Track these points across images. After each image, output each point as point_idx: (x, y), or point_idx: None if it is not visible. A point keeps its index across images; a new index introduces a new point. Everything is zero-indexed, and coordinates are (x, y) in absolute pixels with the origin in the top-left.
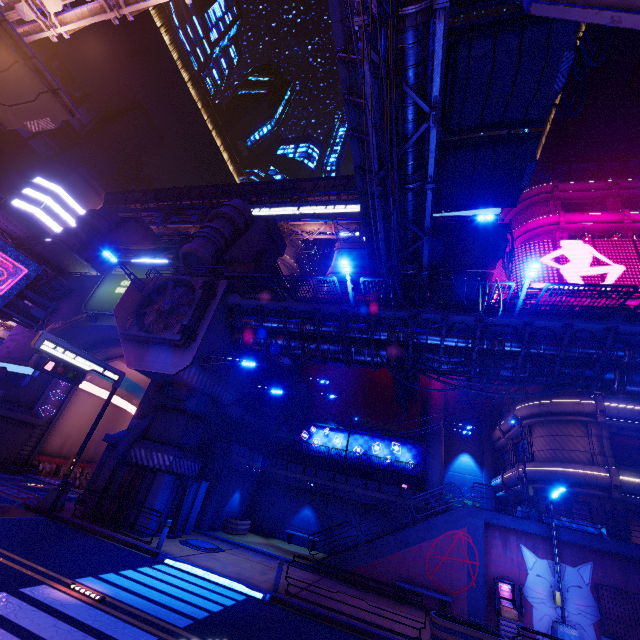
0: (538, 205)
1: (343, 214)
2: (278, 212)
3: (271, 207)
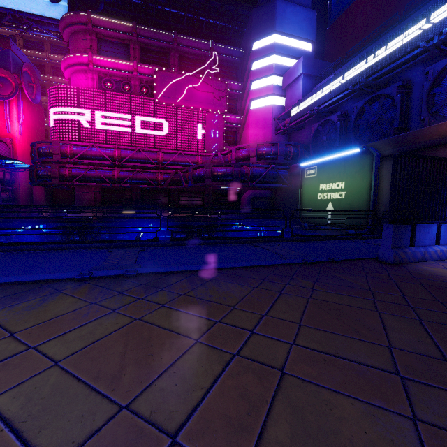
0: (80, 35)
1: None
2: None
3: None
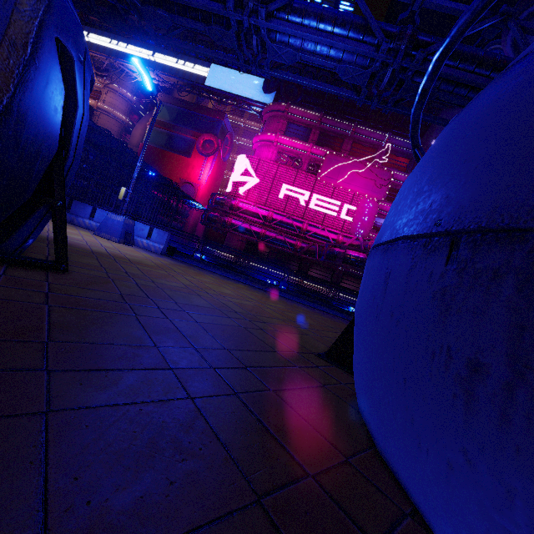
0: (276, 119)
1: (163, 66)
2: (108, 44)
3: (101, 35)
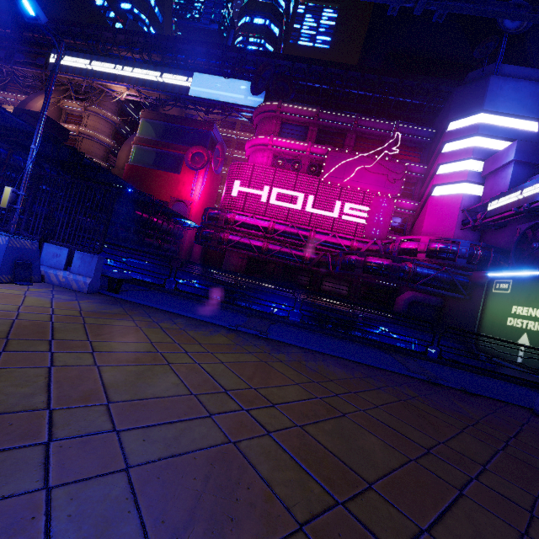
0: (268, 121)
1: (143, 81)
2: (84, 65)
3: (77, 56)
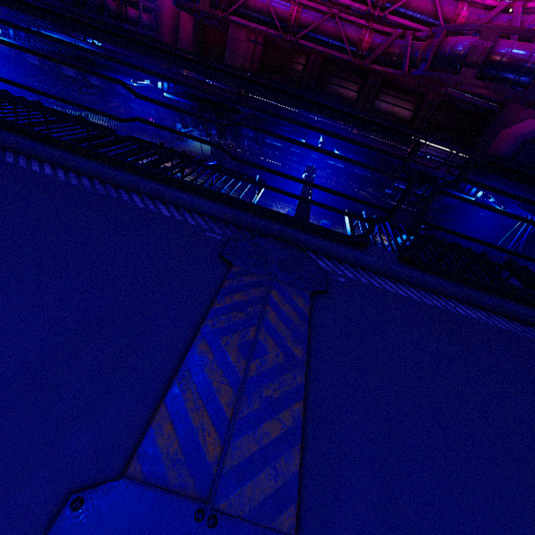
0: None
1: None
2: None
3: None
